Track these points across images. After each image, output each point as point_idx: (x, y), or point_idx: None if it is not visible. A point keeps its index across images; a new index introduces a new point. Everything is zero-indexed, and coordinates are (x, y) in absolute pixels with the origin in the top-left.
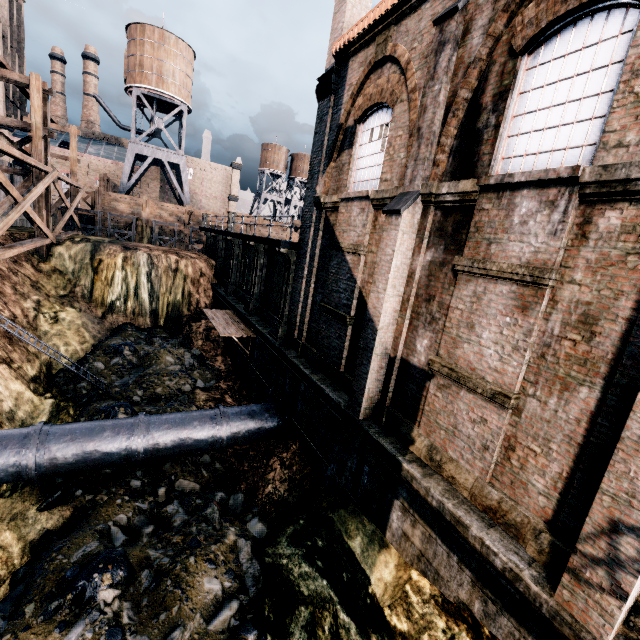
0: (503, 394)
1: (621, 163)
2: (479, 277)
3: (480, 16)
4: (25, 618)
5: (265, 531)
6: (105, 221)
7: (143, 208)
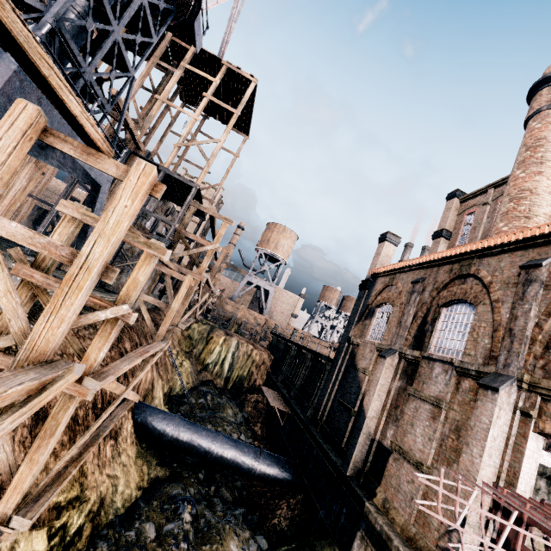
0: (421, 463)
1: (466, 361)
2: (418, 399)
3: (428, 287)
4: (153, 506)
5: (267, 546)
6: (216, 313)
7: (239, 311)
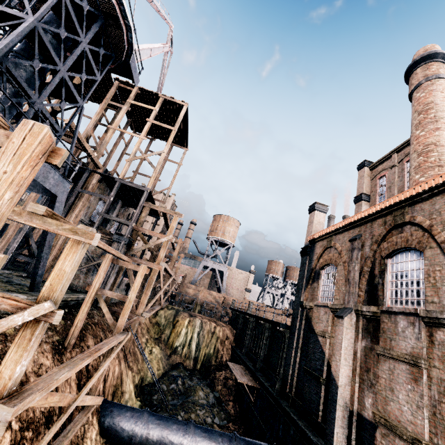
0: (417, 439)
1: (432, 310)
2: (389, 358)
3: (367, 242)
4: None
5: None
6: (180, 298)
7: (200, 293)
